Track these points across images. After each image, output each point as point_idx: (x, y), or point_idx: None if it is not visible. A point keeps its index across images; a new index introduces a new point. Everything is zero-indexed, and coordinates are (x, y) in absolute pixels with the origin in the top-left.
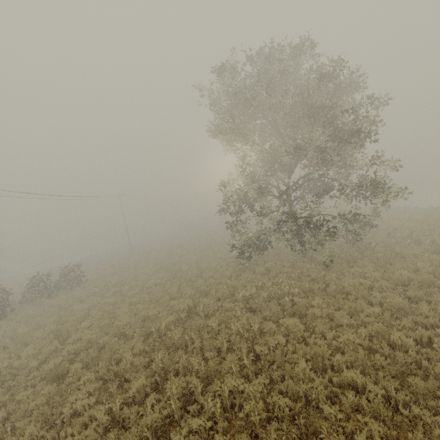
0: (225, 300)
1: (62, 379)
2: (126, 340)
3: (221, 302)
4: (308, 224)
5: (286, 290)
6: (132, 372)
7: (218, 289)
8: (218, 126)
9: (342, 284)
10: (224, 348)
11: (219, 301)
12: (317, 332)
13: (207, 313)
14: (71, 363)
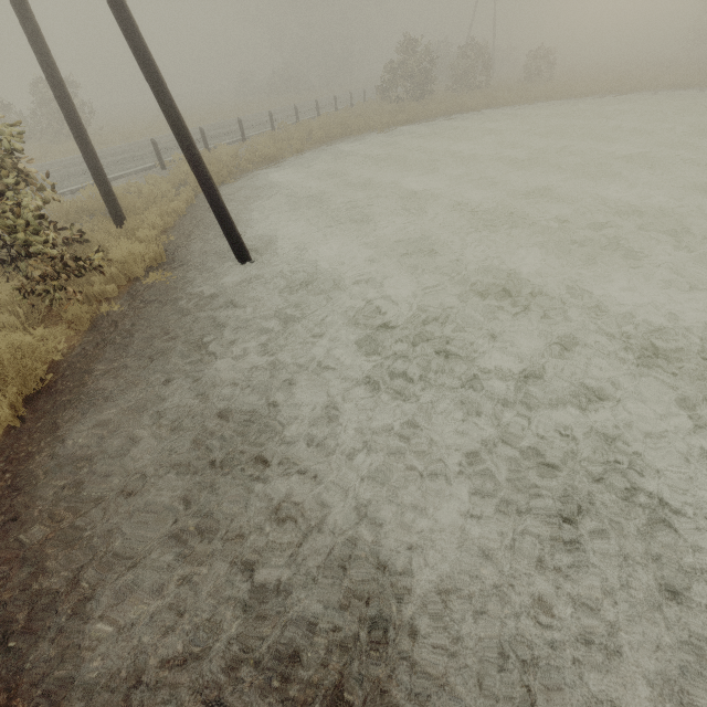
0: None
1: None
2: None
3: None
4: None
5: None
6: None
7: None
8: None
9: None
10: None
11: None
12: None
13: None
14: None
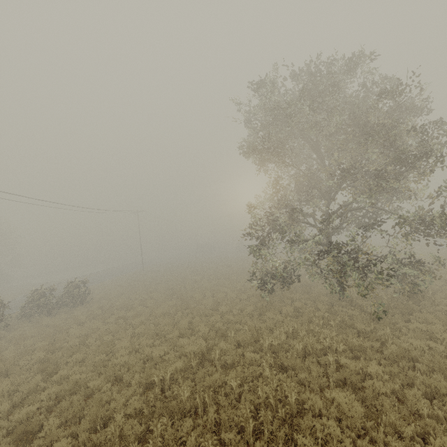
0: (247, 346)
1: (31, 439)
2: (121, 387)
3: (241, 349)
4: (357, 262)
5: (326, 344)
6: (120, 446)
7: (237, 329)
8: (251, 143)
9: (401, 344)
10: (249, 428)
11: (238, 346)
12: (385, 422)
13: (224, 362)
14: (49, 411)
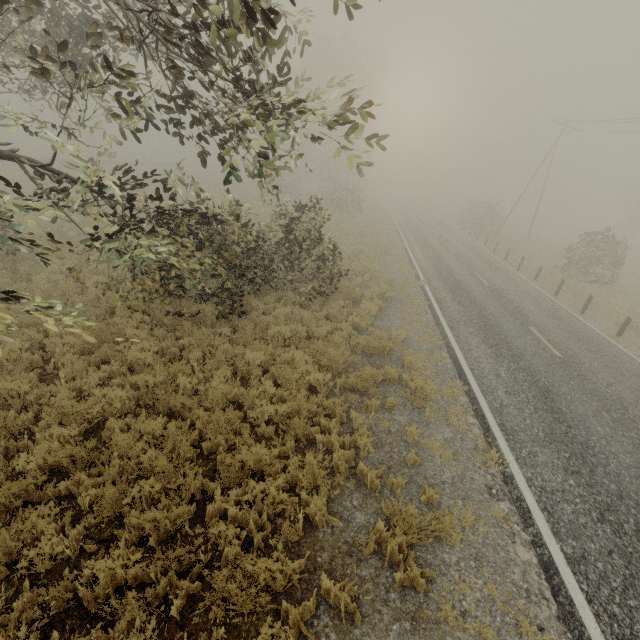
0: None
1: None
2: None
3: None
4: None
5: None
6: None
7: None
8: None
9: None
10: None
11: None
12: None
13: None
14: None
